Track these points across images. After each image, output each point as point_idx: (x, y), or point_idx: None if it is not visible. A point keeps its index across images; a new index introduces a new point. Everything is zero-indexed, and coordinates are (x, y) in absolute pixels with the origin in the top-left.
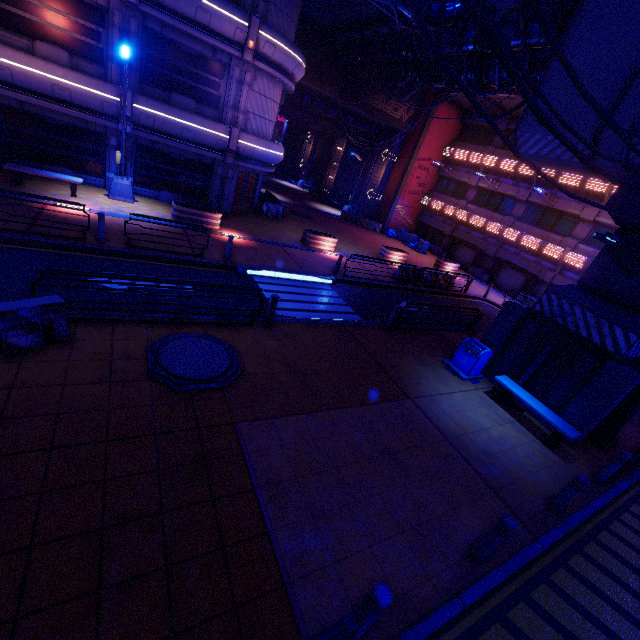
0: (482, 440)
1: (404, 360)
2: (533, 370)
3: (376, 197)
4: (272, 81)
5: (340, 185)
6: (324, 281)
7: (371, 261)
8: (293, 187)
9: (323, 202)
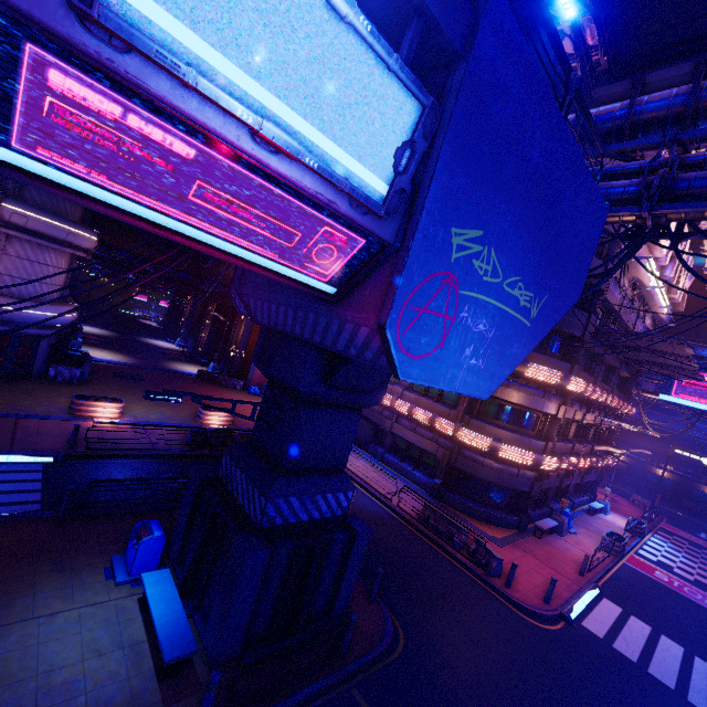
0: (12, 697)
1: (27, 568)
2: (192, 556)
3: (238, 354)
4: (40, 247)
5: (213, 343)
6: (38, 459)
7: (130, 428)
8: (165, 346)
9: (193, 361)
